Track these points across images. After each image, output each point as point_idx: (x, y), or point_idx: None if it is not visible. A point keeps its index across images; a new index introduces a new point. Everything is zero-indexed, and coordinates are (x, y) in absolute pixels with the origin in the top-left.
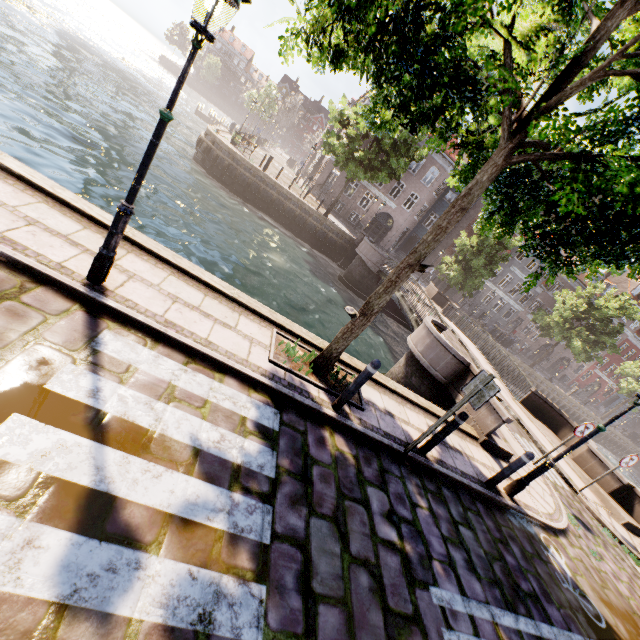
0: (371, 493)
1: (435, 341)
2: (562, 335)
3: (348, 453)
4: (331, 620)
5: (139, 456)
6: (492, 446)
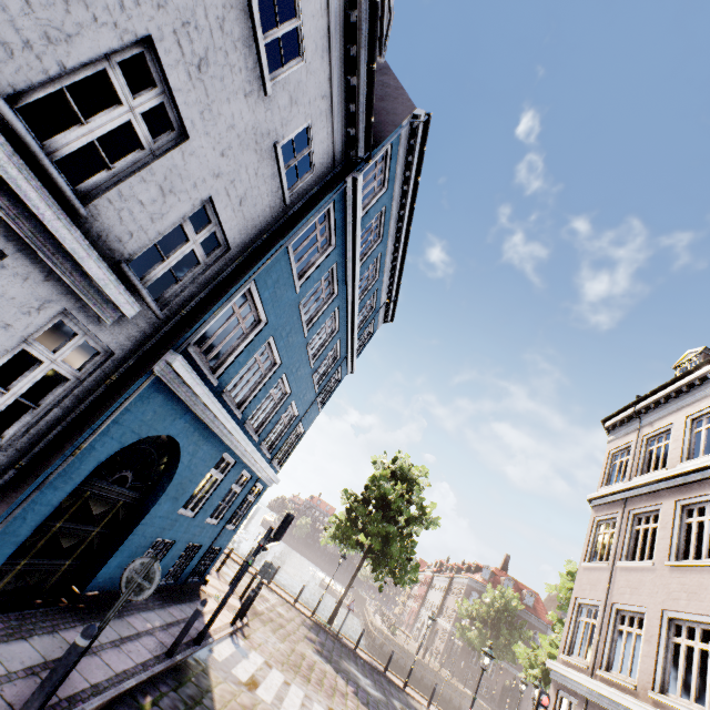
0: None
1: None
2: None
3: None
4: None
5: None
6: None
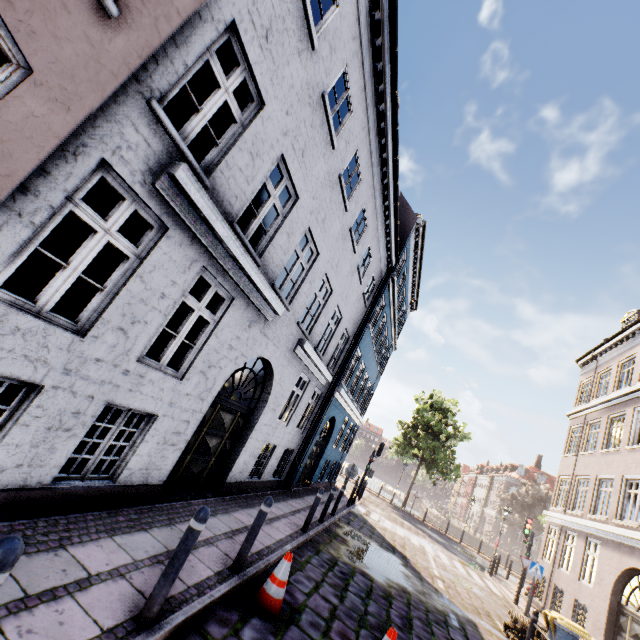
0: None
1: None
2: None
3: None
4: None
5: None
6: None
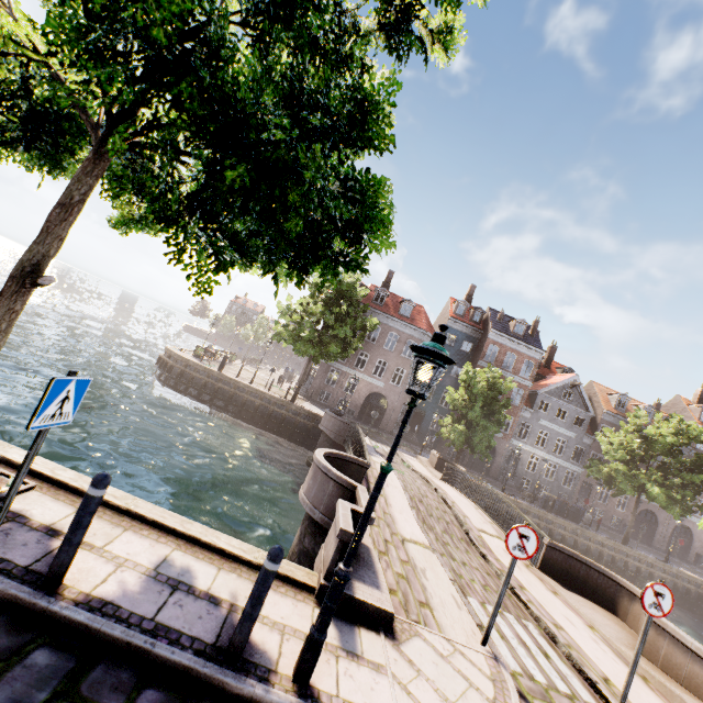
0: None
1: (317, 469)
2: (632, 484)
3: None
4: None
5: None
6: (343, 599)
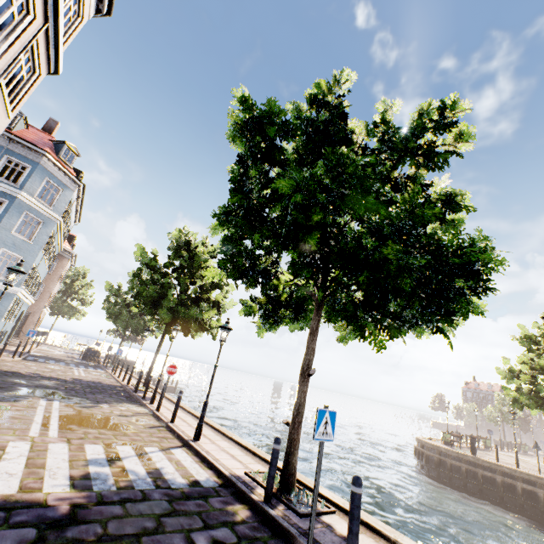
0: (224, 530)
1: None
2: None
3: (241, 516)
4: (115, 510)
5: (140, 460)
6: None
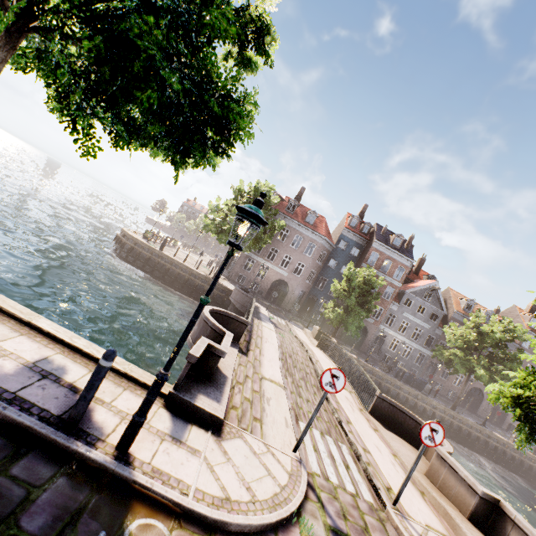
0: None
1: (201, 319)
2: (464, 366)
3: None
4: None
5: None
6: (185, 405)
